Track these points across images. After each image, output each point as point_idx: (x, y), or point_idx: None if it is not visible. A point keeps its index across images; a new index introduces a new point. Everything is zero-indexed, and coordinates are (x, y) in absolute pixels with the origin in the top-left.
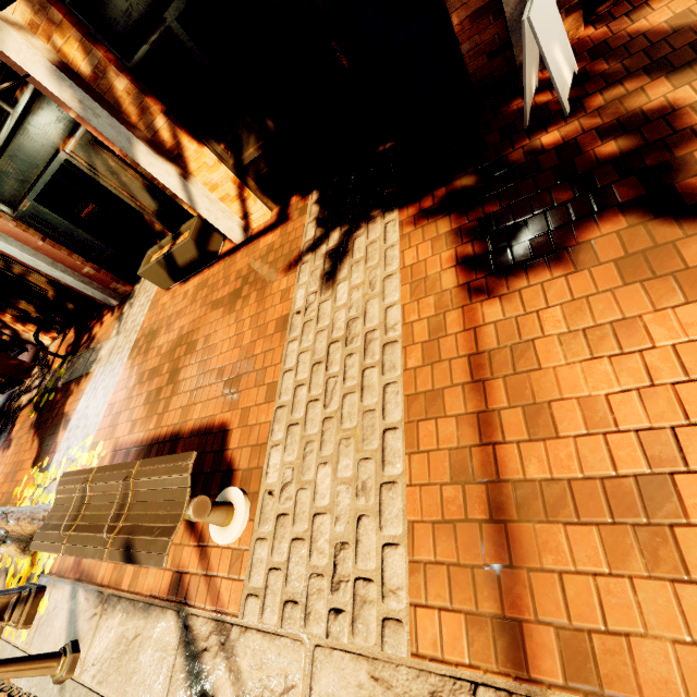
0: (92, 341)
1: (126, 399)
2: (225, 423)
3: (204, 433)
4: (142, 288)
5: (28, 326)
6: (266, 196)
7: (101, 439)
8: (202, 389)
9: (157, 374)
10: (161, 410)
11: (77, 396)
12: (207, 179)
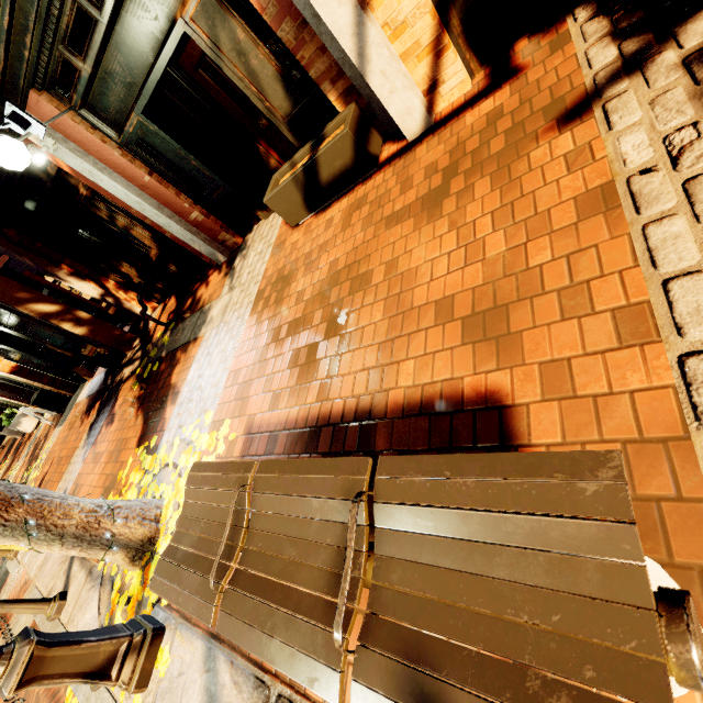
0: (197, 304)
1: (256, 363)
2: (493, 392)
3: (433, 412)
4: (256, 235)
5: (130, 293)
6: (469, 49)
7: (225, 416)
8: (402, 338)
9: (301, 327)
10: (322, 375)
11: (186, 365)
12: (391, 12)
